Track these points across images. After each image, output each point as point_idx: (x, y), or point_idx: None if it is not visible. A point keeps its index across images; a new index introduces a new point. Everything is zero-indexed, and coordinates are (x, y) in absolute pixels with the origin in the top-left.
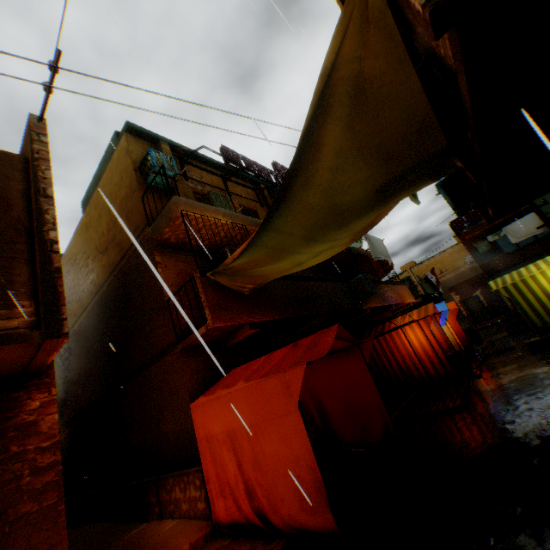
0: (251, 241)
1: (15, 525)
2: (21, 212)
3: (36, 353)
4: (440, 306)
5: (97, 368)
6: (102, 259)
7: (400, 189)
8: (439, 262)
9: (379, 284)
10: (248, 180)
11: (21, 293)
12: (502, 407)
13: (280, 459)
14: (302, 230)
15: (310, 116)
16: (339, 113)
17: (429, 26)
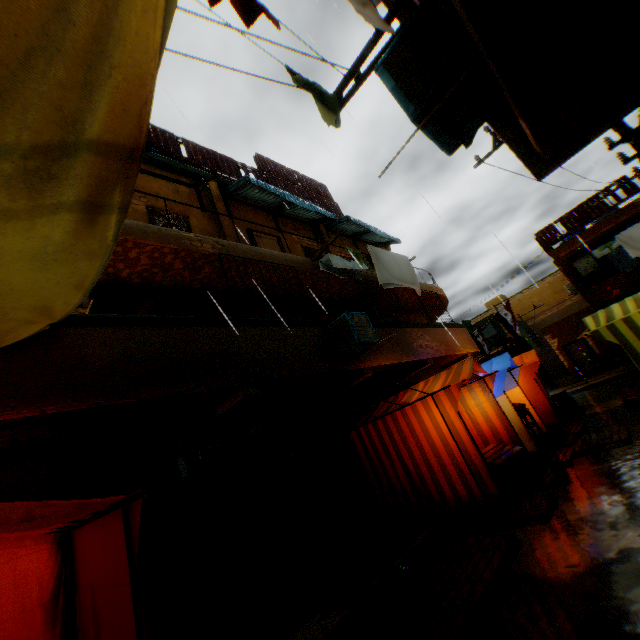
0: None
1: None
2: None
3: None
4: (500, 361)
5: None
6: None
7: None
8: (536, 295)
9: (404, 326)
10: (184, 173)
11: None
12: None
13: None
14: None
15: None
16: None
17: None
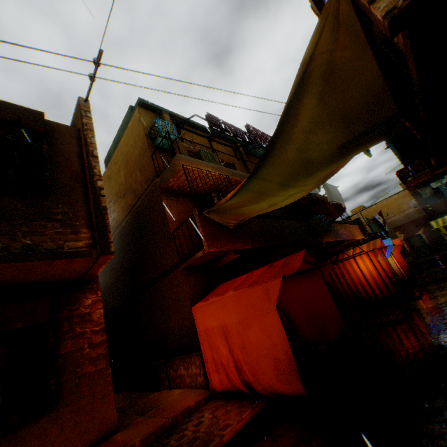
0: (241, 186)
1: (81, 379)
2: (77, 168)
3: (91, 265)
4: (386, 241)
5: (118, 282)
6: (121, 203)
7: (358, 146)
8: (385, 206)
9: (333, 223)
10: (228, 140)
11: (82, 224)
12: (437, 320)
13: (262, 345)
14: (280, 178)
15: (292, 94)
16: (314, 91)
17: (386, 30)
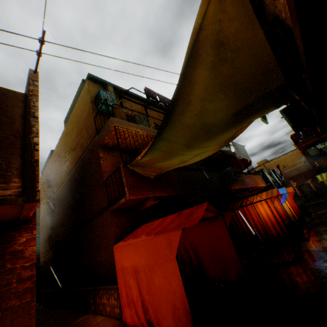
0: (150, 146)
1: (5, 313)
2: (19, 126)
3: (22, 210)
4: (281, 190)
5: (67, 217)
6: (72, 154)
7: (251, 113)
8: (283, 160)
9: (241, 174)
10: (160, 108)
11: (15, 174)
12: (323, 265)
13: (163, 290)
14: (183, 140)
15: (185, 63)
16: (206, 61)
17: None
